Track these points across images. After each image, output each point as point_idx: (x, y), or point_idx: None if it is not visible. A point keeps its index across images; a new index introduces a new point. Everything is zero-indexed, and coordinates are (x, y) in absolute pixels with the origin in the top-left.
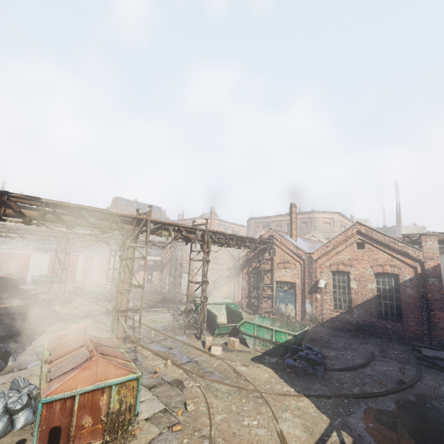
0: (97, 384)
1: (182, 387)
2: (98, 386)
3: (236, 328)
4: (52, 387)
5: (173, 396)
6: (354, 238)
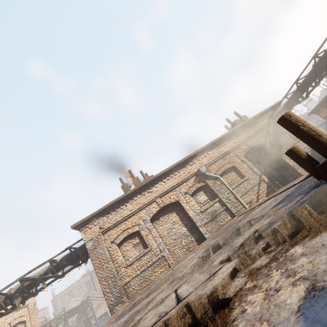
0: None
1: None
2: None
3: None
4: None
5: None
6: None
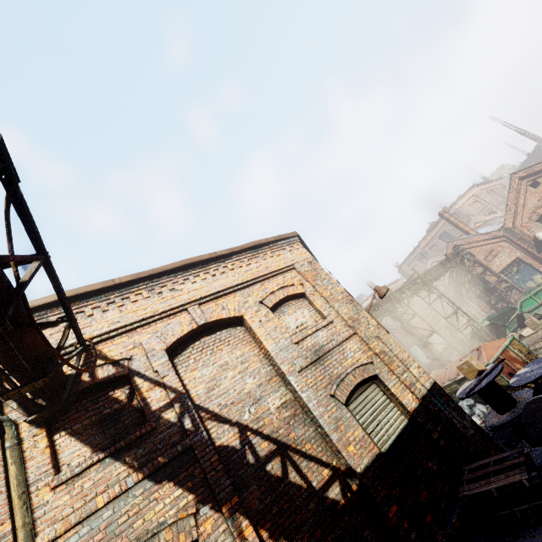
0: (500, 349)
1: (538, 348)
2: (502, 349)
3: (519, 317)
4: (483, 361)
5: (541, 351)
6: (523, 185)
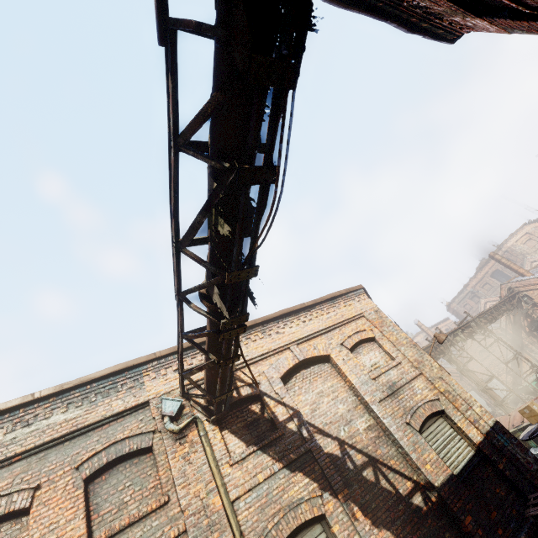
0: None
1: None
2: None
3: None
4: None
5: None
6: None
